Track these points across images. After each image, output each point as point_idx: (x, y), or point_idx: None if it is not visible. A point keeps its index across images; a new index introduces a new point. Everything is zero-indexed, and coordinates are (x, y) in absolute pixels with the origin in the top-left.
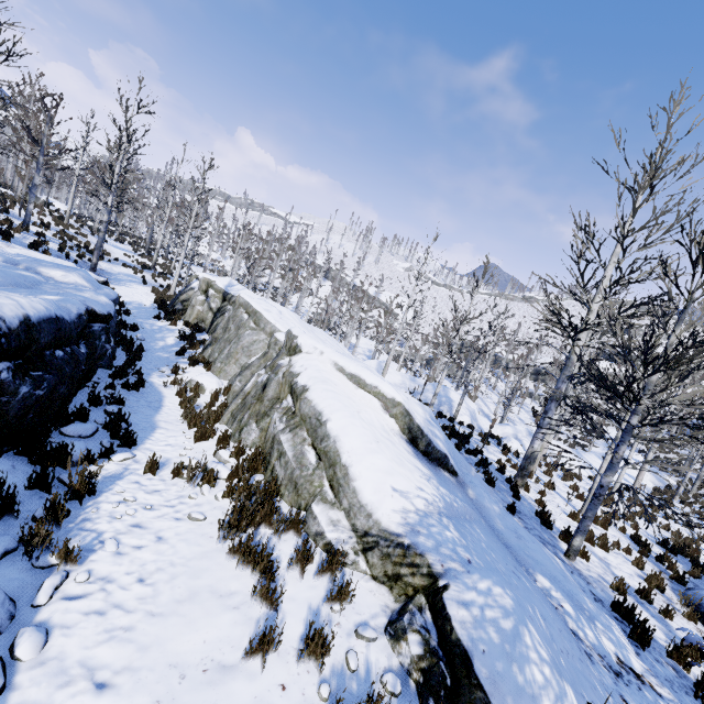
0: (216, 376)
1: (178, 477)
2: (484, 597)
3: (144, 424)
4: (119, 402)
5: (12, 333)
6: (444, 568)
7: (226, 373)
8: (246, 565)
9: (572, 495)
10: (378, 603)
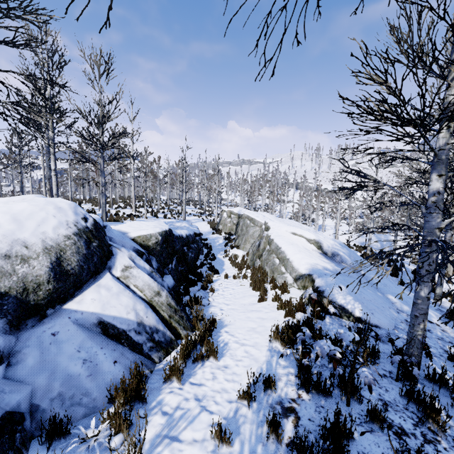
0: (242, 250)
1: (235, 279)
2: (325, 279)
3: (220, 269)
4: (210, 264)
5: (185, 239)
6: (316, 277)
7: (246, 248)
8: (258, 289)
9: None
10: (299, 293)
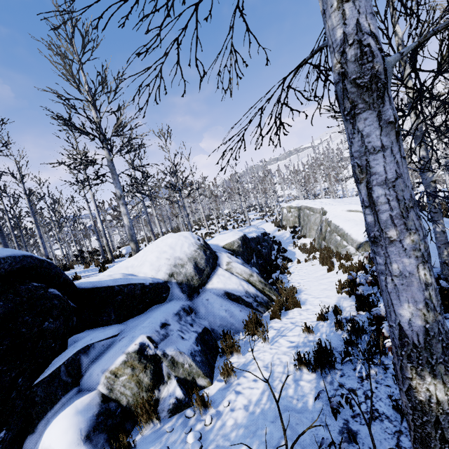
0: (308, 238)
1: (307, 262)
2: None
3: (292, 258)
4: (282, 256)
5: (257, 239)
6: None
7: (311, 235)
8: (326, 264)
9: None
10: (362, 258)
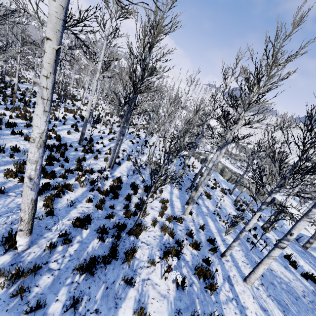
0: None
1: None
2: None
3: None
4: None
5: None
6: None
7: None
8: None
9: (312, 225)
10: None
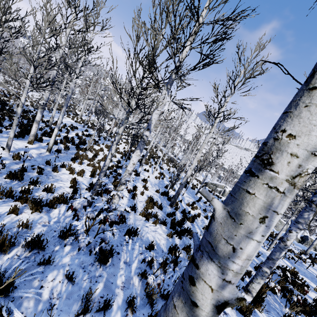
0: None
1: None
2: None
3: None
4: None
5: None
6: None
7: None
8: None
9: None
10: None
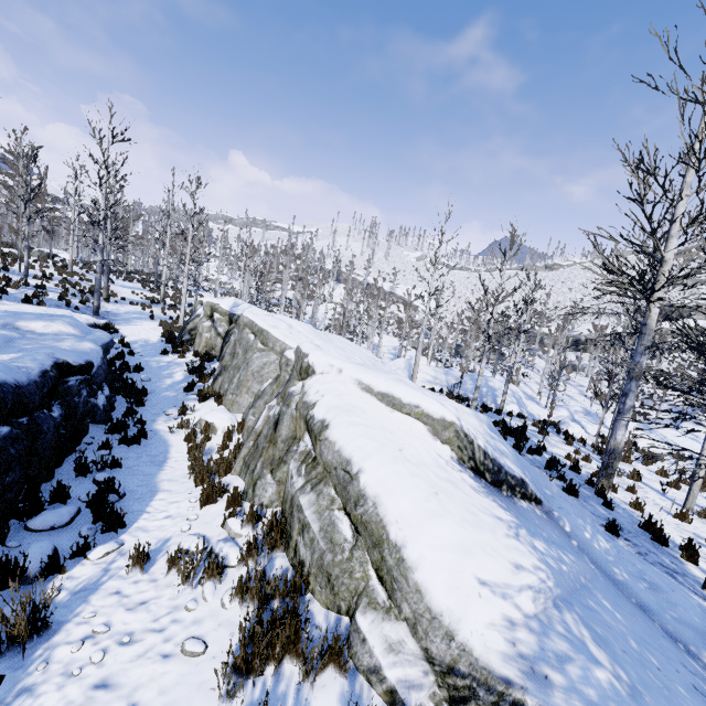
0: (227, 411)
1: (175, 571)
2: None
3: (142, 489)
4: (114, 464)
5: None
6: None
7: (238, 405)
8: None
9: (667, 486)
10: None
